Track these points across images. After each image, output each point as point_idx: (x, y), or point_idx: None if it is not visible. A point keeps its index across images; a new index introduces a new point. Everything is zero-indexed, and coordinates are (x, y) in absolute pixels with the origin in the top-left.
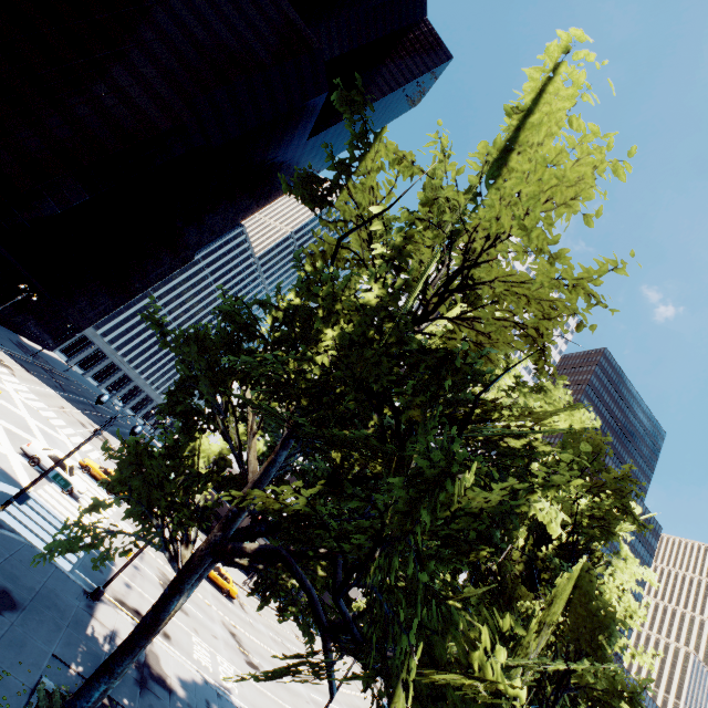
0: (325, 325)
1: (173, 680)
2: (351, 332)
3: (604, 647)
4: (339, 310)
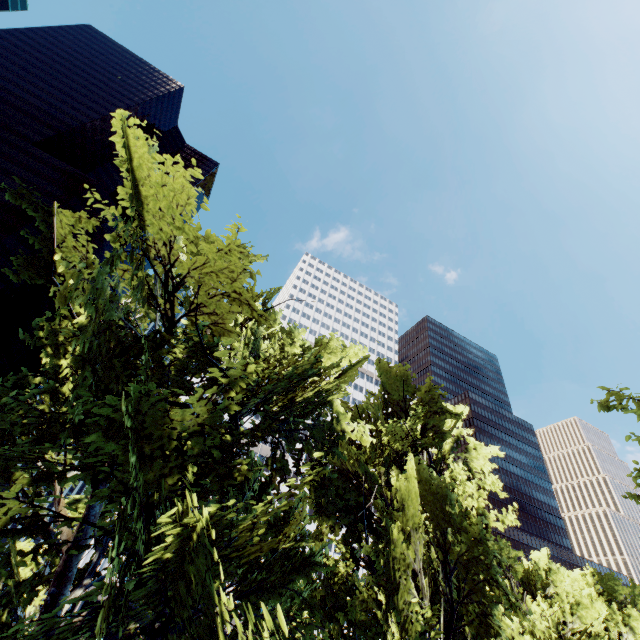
0: (57, 358)
1: None
2: (79, 353)
3: (453, 517)
4: (61, 340)
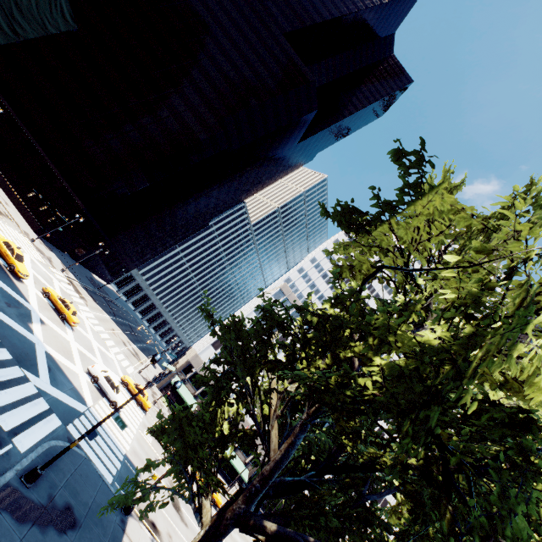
0: (373, 352)
1: None
2: (401, 364)
3: None
4: (390, 342)
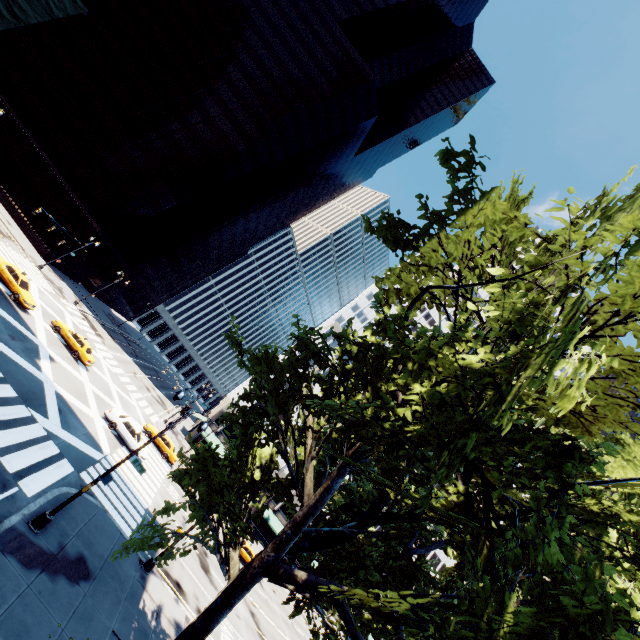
0: (413, 379)
1: None
2: (442, 392)
3: None
4: (431, 367)
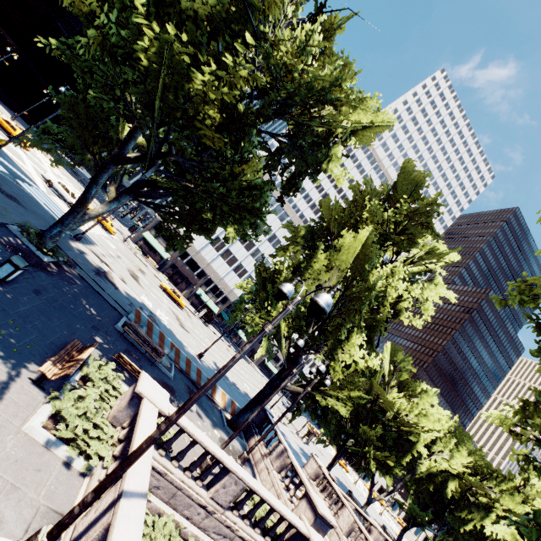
0: None
1: (120, 288)
2: None
3: (365, 270)
4: None
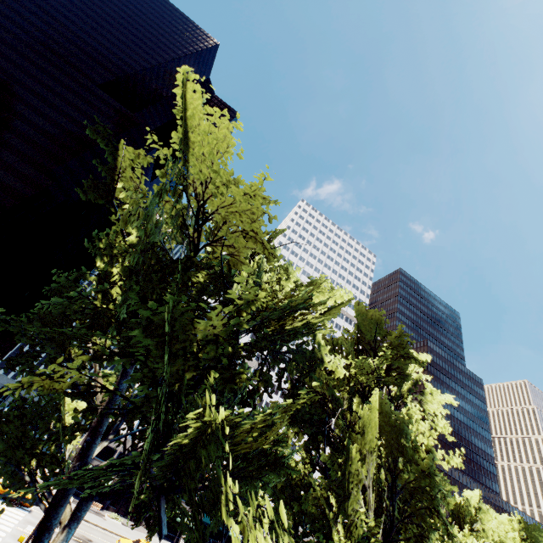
0: (110, 266)
1: None
2: (127, 264)
3: (406, 449)
4: (115, 252)
